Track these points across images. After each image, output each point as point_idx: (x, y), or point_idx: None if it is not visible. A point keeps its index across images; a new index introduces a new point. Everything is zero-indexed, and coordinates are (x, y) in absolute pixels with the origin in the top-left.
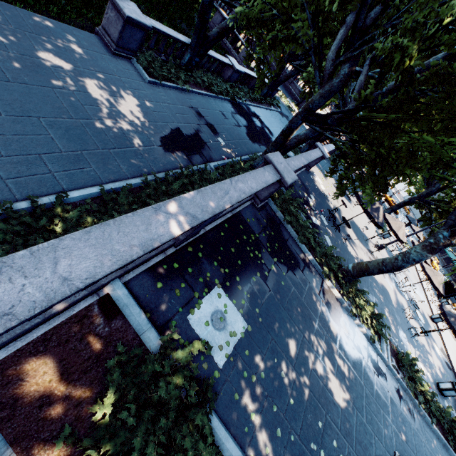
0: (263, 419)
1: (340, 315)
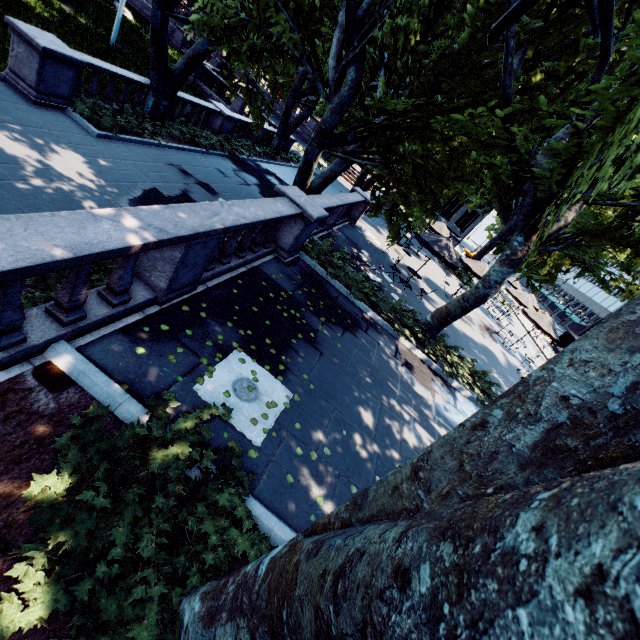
0: (337, 503)
1: (431, 378)
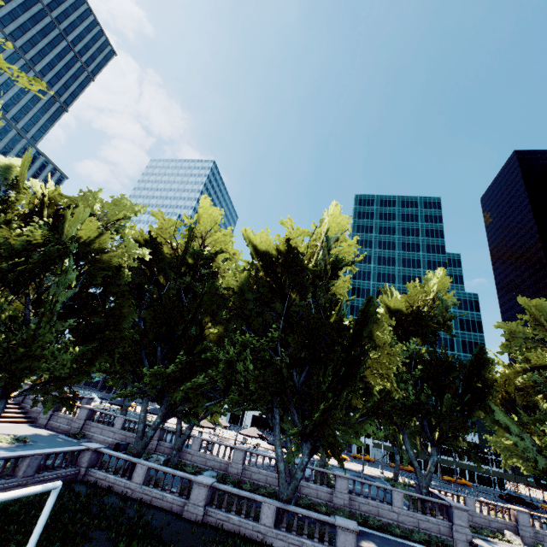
0: None
1: None
